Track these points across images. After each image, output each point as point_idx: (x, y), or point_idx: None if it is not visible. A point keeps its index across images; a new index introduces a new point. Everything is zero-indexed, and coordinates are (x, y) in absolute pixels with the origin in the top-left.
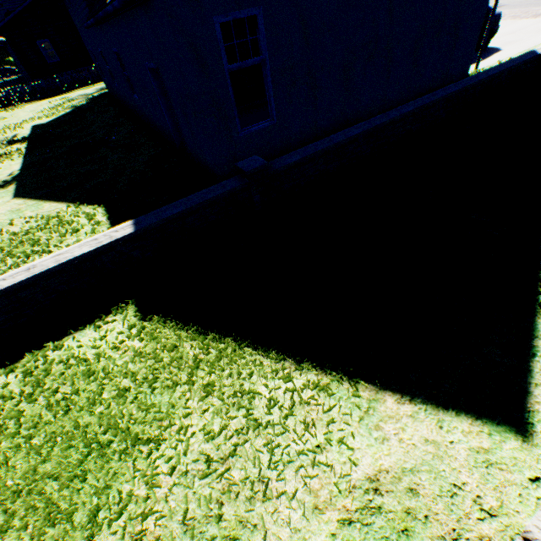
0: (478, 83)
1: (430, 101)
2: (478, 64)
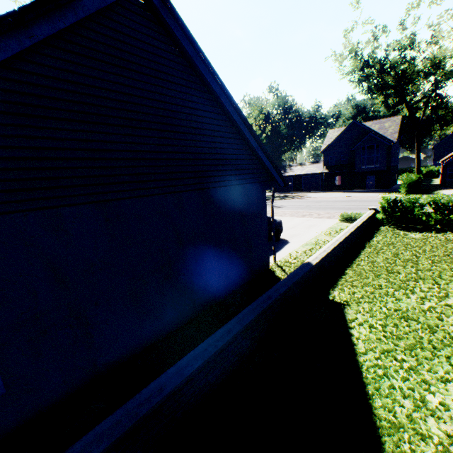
0: (273, 302)
1: (224, 341)
2: (275, 258)
